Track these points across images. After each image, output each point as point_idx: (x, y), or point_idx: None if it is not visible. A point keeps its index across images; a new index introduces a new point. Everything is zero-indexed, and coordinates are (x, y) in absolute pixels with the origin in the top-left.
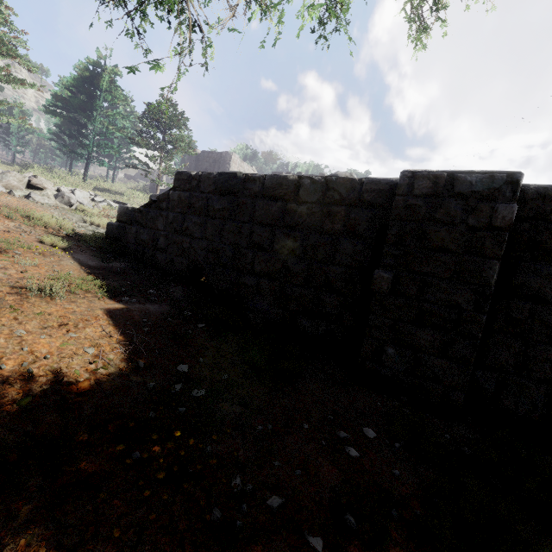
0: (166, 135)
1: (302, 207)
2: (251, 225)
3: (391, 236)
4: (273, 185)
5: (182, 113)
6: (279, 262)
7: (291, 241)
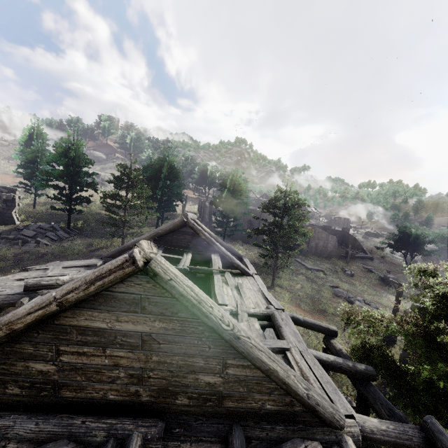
0: None
1: None
2: None
3: None
4: None
5: None
6: None
7: None
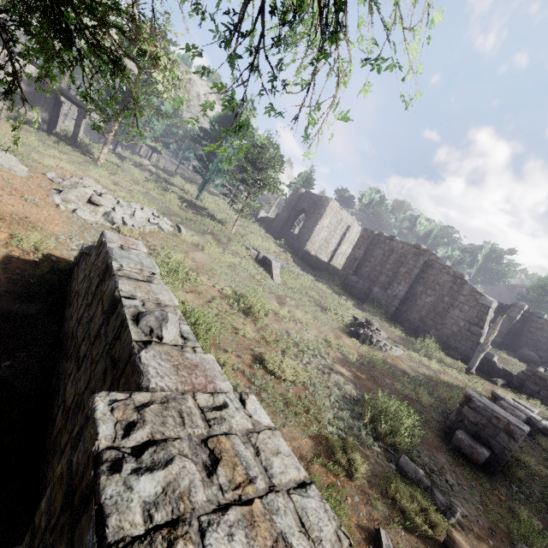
0: (257, 174)
1: (104, 341)
2: (88, 328)
3: (40, 508)
4: (109, 293)
5: (281, 156)
6: (72, 398)
7: (84, 379)
